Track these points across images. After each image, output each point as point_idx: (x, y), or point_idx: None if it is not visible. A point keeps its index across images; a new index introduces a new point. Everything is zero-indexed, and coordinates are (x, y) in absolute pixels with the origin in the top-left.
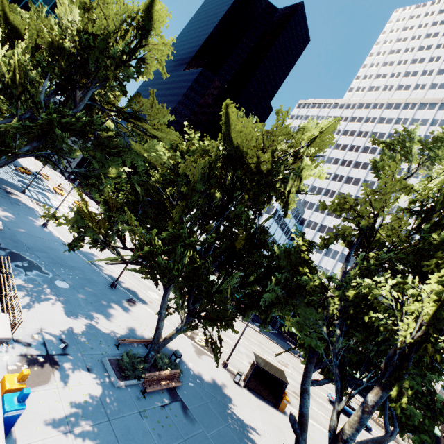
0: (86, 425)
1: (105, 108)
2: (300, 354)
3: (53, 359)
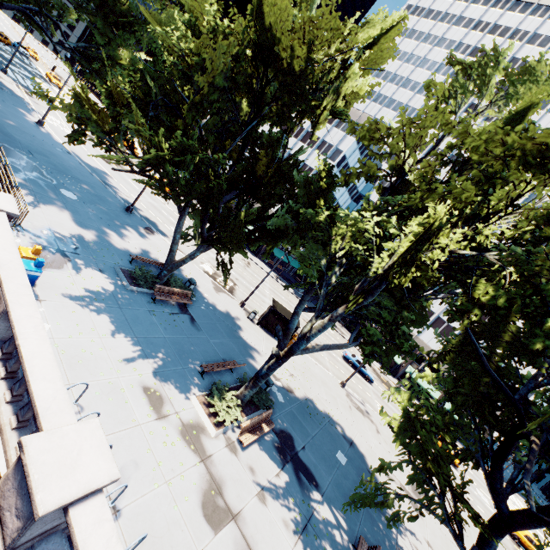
0: (99, 304)
1: None
2: None
3: (64, 254)
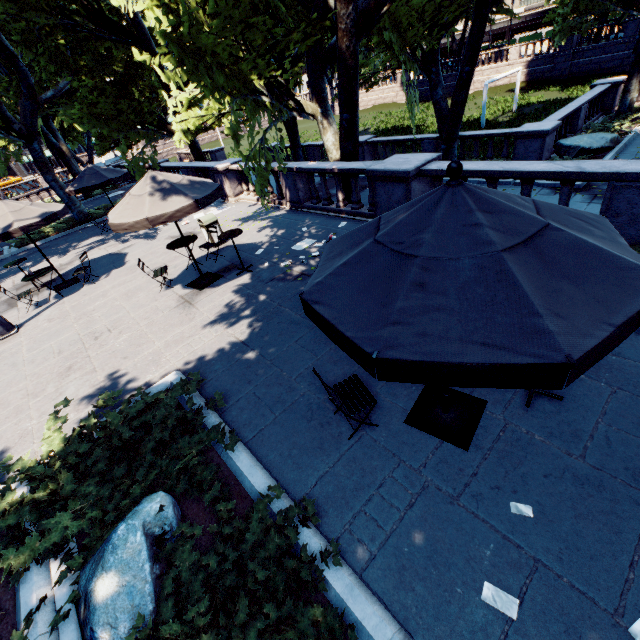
0: None
1: None
2: None
3: None
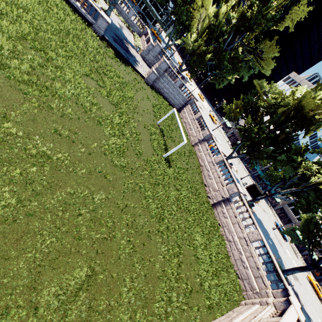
0: None
1: (245, 45)
2: (271, 207)
3: None
